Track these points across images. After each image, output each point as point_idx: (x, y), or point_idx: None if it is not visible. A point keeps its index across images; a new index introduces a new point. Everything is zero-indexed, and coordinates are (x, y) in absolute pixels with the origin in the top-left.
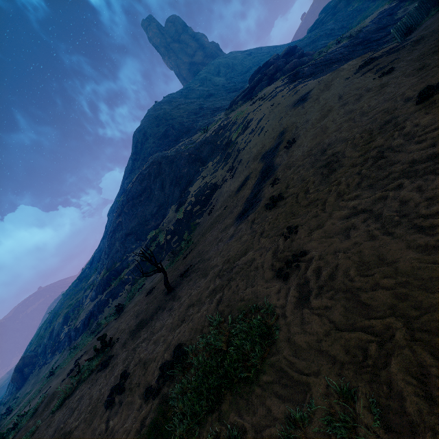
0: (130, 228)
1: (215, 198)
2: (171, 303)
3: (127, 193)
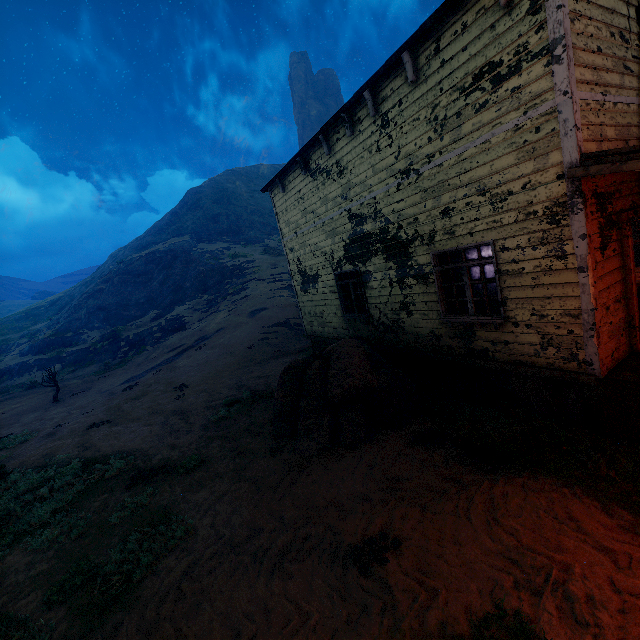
0: (107, 303)
1: (173, 337)
2: (42, 411)
3: (129, 264)
